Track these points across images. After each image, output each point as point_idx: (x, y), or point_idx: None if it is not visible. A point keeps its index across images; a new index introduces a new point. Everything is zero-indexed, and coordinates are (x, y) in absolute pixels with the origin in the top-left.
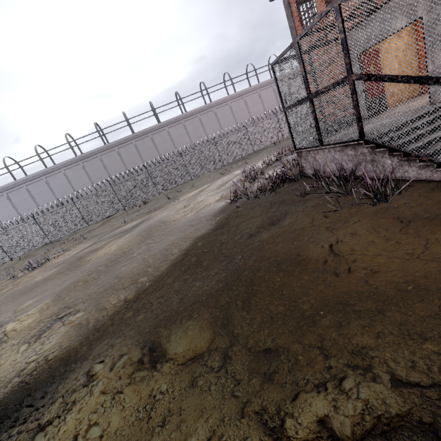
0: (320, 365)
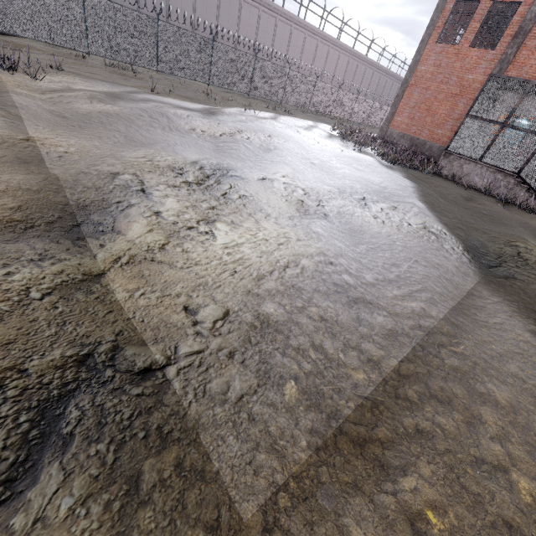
0: None
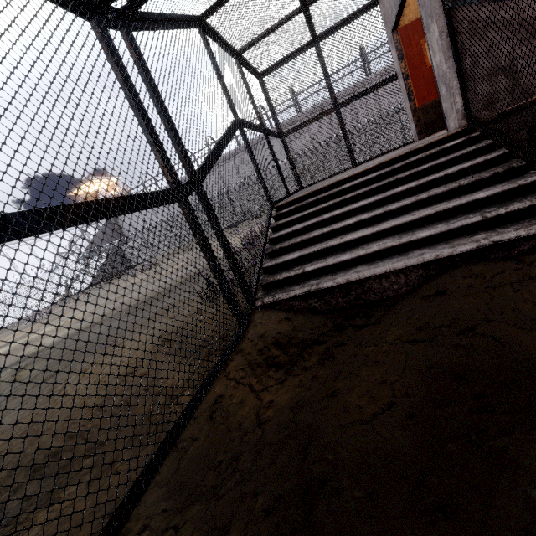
0: None
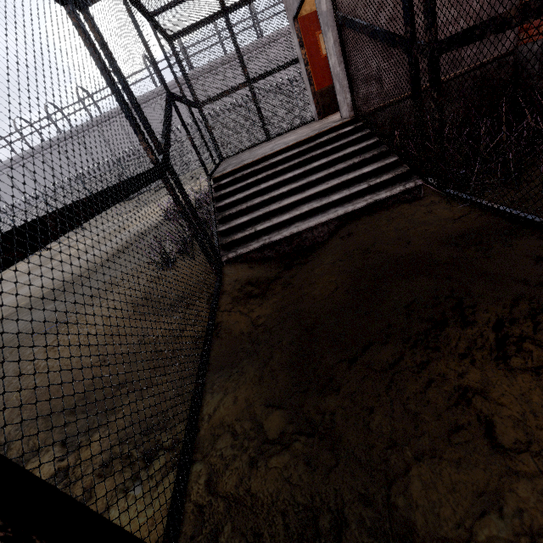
0: None
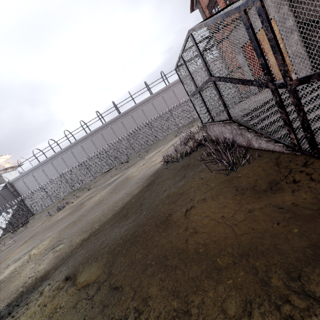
0: (125, 306)
